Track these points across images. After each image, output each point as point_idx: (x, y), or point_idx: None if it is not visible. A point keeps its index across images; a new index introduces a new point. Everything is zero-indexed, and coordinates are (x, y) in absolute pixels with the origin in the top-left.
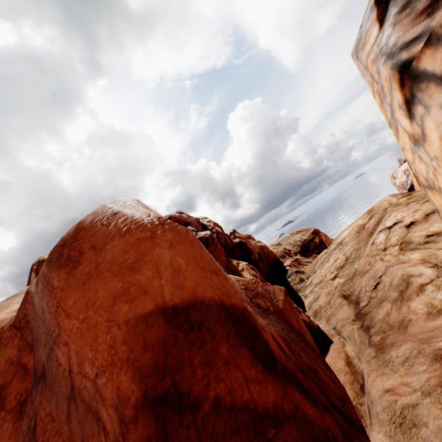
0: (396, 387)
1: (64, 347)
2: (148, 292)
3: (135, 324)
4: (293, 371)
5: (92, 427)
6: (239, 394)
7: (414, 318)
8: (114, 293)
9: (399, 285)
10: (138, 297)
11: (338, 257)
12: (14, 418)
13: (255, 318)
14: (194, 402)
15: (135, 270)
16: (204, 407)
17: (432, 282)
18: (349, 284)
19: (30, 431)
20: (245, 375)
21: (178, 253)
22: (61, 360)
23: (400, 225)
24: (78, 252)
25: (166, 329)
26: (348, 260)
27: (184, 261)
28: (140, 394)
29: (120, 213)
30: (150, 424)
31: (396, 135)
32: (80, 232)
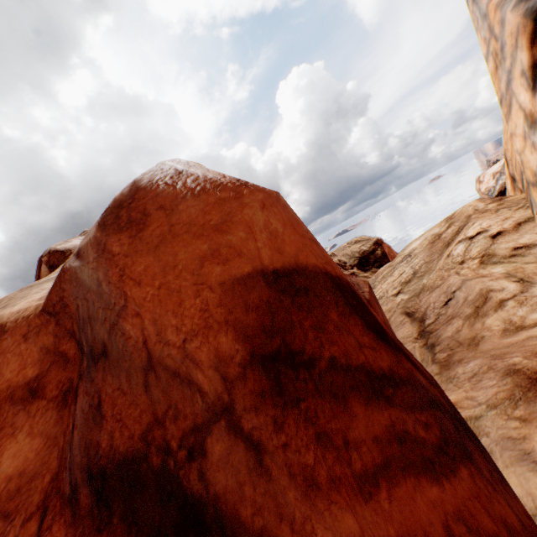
0: (460, 401)
1: (134, 319)
2: (242, 254)
3: (232, 286)
4: (401, 347)
5: (181, 393)
6: (354, 356)
7: (487, 335)
8: (199, 256)
9: (475, 301)
10: (231, 259)
11: (405, 271)
12: (57, 407)
13: (359, 293)
14: (308, 361)
15: (222, 231)
16: (320, 365)
17: (515, 298)
18: (415, 300)
19: (94, 408)
20: (358, 341)
21: (272, 215)
22: (130, 333)
23: (485, 235)
24: (141, 214)
25: (269, 292)
26: (416, 274)
27: (281, 225)
28: (246, 353)
29: (187, 172)
30: (262, 379)
31: (507, 116)
32: (138, 192)
